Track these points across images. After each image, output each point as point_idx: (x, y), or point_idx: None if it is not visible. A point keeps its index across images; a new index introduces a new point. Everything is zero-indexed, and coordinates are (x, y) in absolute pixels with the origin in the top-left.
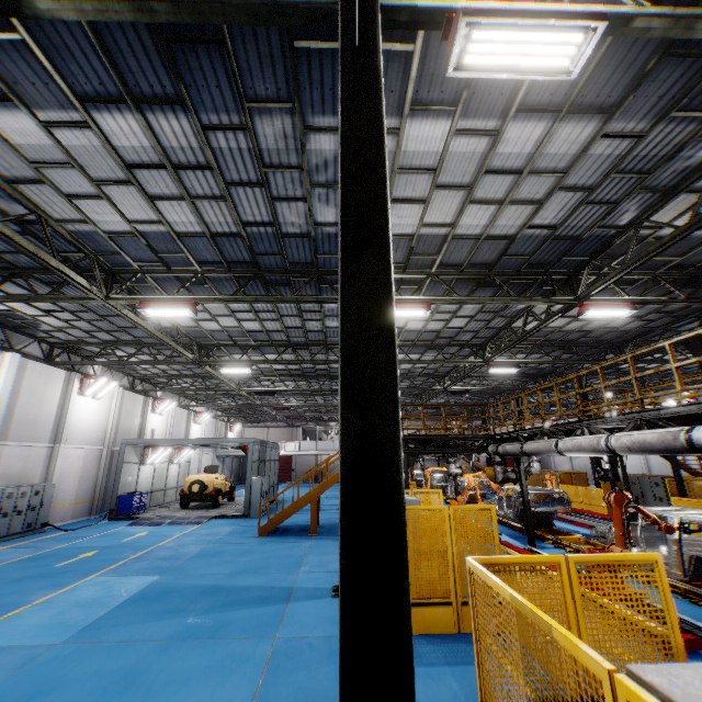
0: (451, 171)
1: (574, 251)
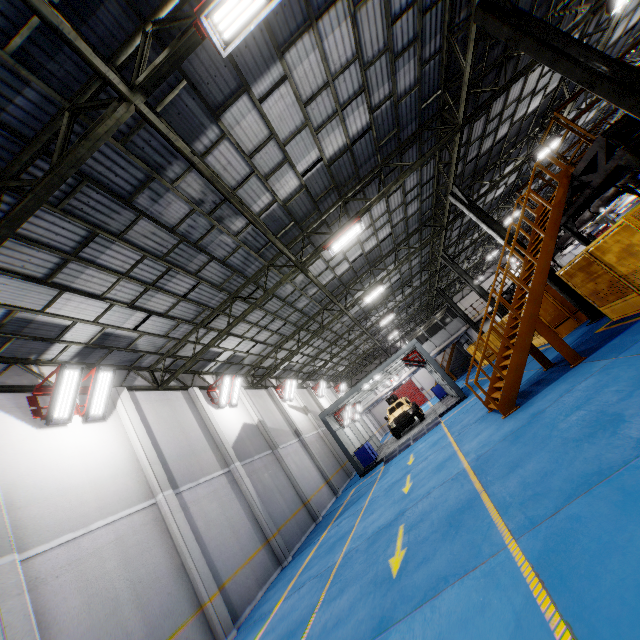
0: (585, 115)
1: (542, 131)
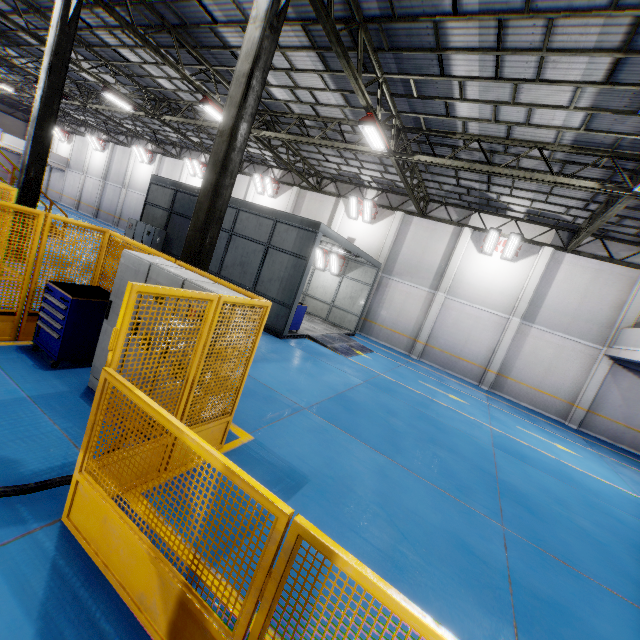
0: None
1: None
